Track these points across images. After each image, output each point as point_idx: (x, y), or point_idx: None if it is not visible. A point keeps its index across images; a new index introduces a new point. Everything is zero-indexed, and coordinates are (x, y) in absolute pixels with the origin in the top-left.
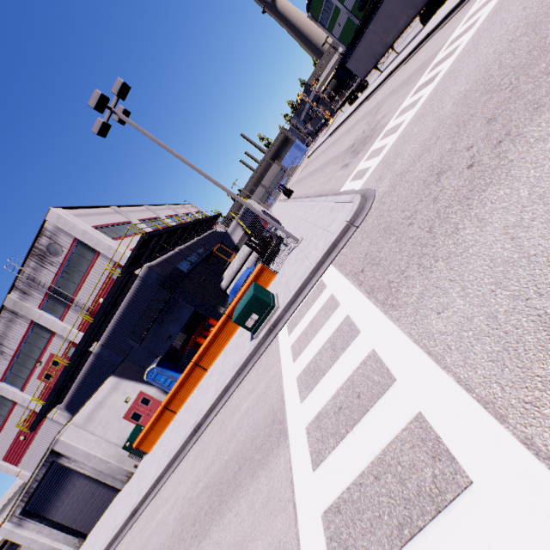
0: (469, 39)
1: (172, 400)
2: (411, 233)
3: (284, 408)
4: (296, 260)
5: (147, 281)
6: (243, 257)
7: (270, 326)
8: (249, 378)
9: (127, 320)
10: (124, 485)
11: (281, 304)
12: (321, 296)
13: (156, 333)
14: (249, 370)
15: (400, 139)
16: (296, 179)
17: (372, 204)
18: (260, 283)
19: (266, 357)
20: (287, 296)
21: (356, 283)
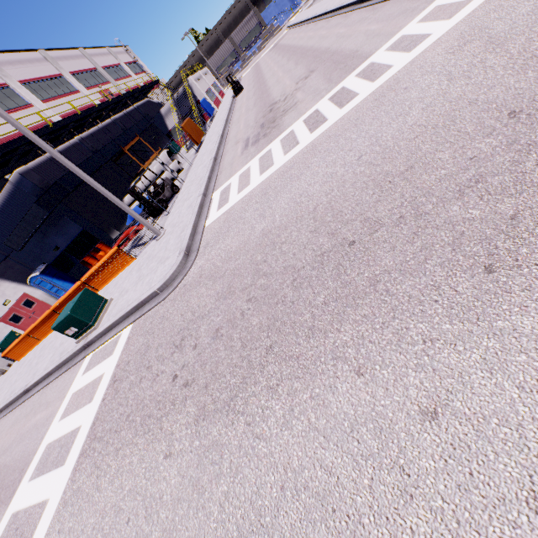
0: (354, 107)
1: (35, 331)
2: (132, 395)
3: (28, 468)
4: (140, 267)
5: (22, 188)
6: (149, 178)
7: (84, 345)
8: (58, 383)
9: (3, 222)
10: (0, 375)
11: (100, 326)
12: (106, 361)
13: (41, 241)
14: (63, 373)
15: (246, 202)
16: (262, 58)
17: (179, 284)
18: (118, 262)
19: (70, 376)
20: (105, 322)
21: (106, 391)
